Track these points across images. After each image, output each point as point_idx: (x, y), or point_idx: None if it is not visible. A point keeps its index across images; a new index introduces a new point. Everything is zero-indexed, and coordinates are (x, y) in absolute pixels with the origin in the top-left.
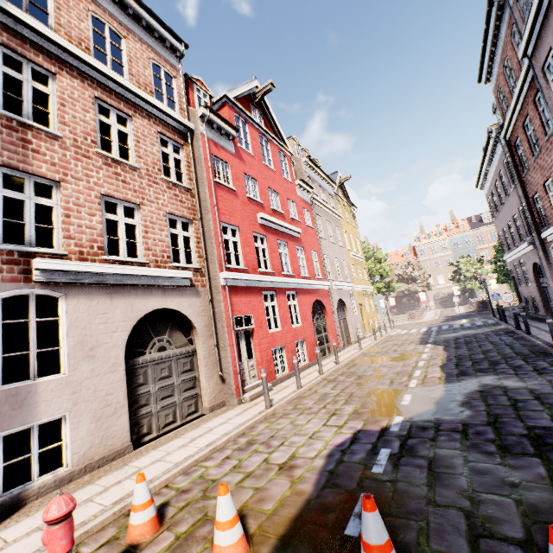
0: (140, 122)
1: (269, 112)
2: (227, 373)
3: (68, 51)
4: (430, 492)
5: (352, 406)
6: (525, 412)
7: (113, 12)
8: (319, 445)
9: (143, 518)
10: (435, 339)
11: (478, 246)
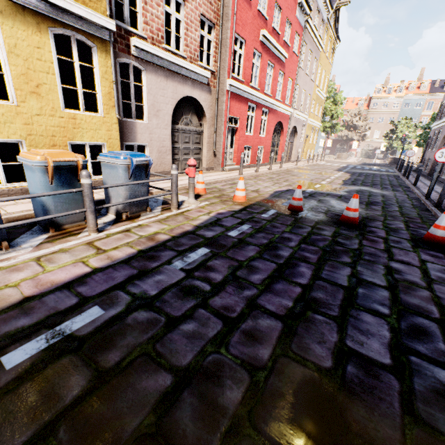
0: None
1: None
2: (218, 152)
3: None
4: (317, 204)
5: (287, 183)
6: (372, 198)
7: None
8: (270, 189)
9: (202, 187)
10: (348, 171)
11: (424, 112)
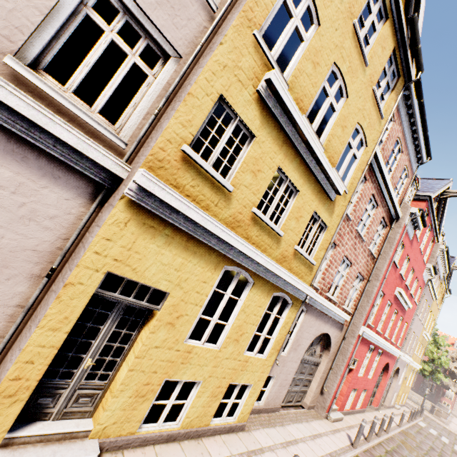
0: (379, 209)
1: (443, 206)
2: (328, 391)
3: (380, 168)
4: None
5: None
6: None
7: (406, 136)
8: None
9: None
10: None
11: None
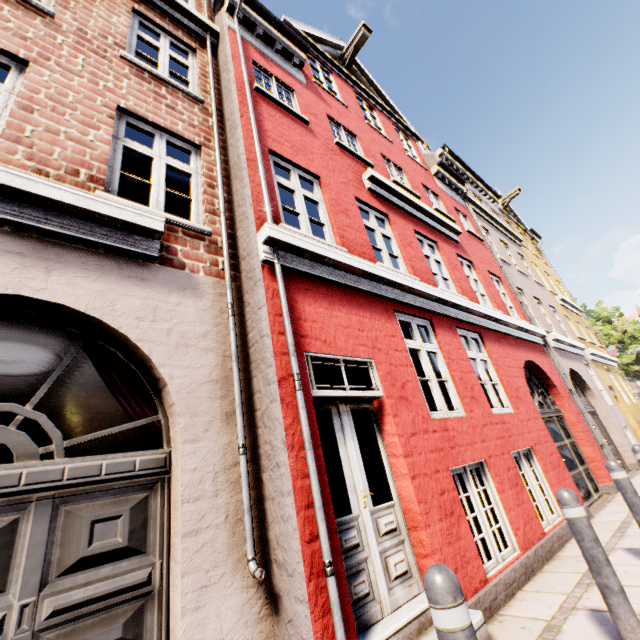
0: None
1: (369, 82)
2: (284, 568)
3: None
4: None
5: None
6: None
7: None
8: None
9: None
10: None
11: None
